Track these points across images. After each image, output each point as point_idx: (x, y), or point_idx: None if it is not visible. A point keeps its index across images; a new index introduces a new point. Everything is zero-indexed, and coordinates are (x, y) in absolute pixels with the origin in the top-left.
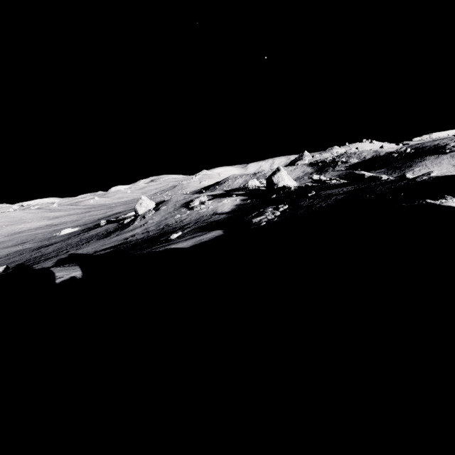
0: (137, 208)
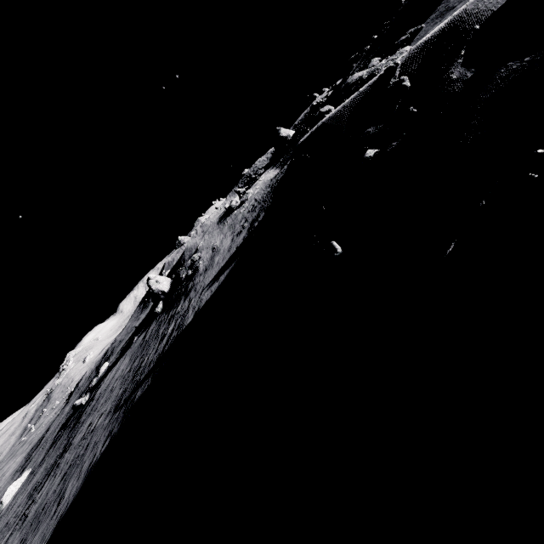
0: (158, 288)
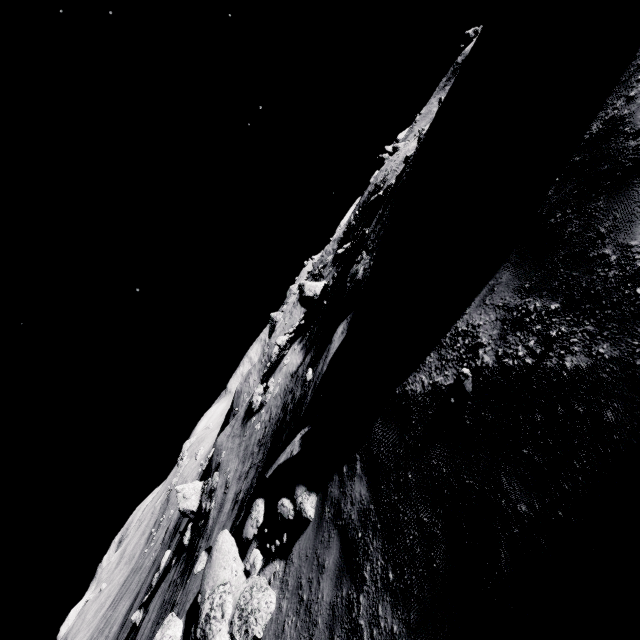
0: (185, 507)
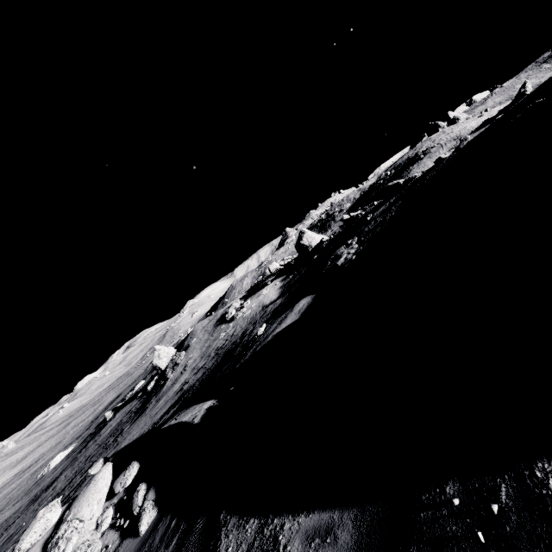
0: (157, 363)
